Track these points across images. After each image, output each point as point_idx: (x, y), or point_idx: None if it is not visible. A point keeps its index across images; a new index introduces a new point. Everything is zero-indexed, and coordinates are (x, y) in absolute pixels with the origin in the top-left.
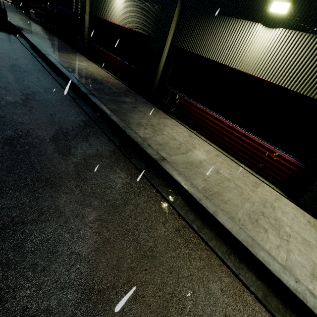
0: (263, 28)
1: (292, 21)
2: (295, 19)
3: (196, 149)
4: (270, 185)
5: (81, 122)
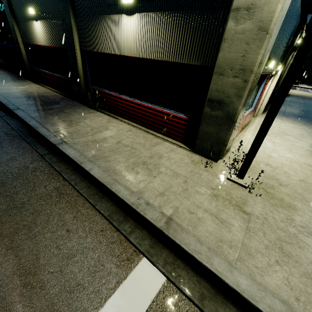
0: (127, 17)
1: (140, 6)
2: (141, 4)
3: (108, 130)
4: (175, 143)
5: (2, 132)
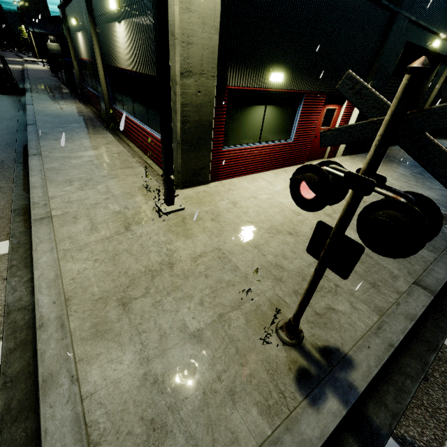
0: (118, 25)
1: (123, 12)
2: (123, 10)
3: (95, 150)
4: (156, 171)
5: (4, 144)
